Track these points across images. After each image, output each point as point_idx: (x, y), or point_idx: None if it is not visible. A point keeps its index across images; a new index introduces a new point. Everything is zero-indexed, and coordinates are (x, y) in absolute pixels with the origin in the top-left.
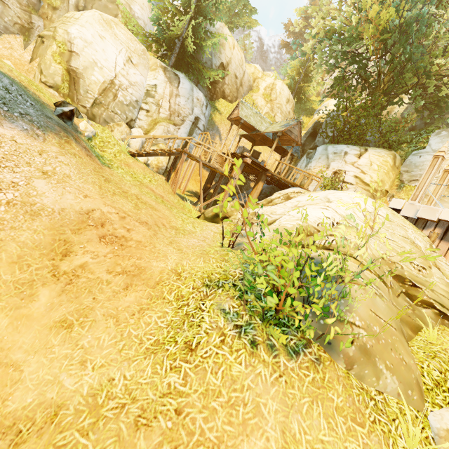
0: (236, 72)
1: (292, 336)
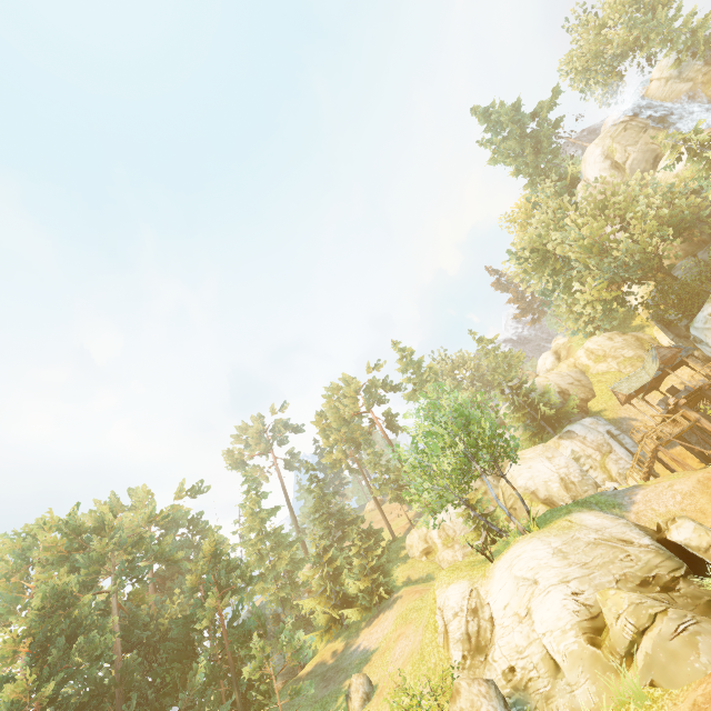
0: (567, 383)
1: None
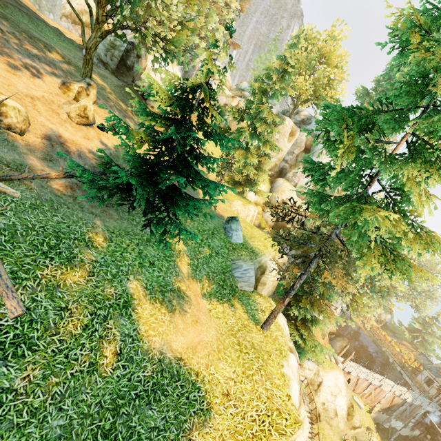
0: None
1: None
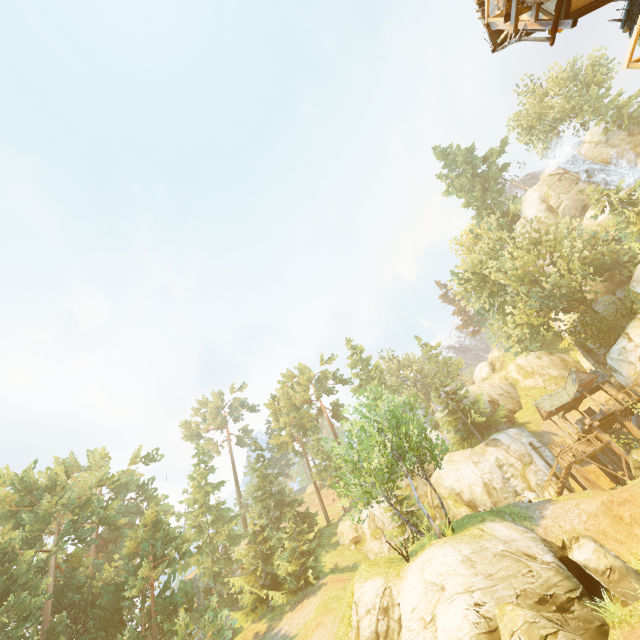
0: (497, 393)
1: None
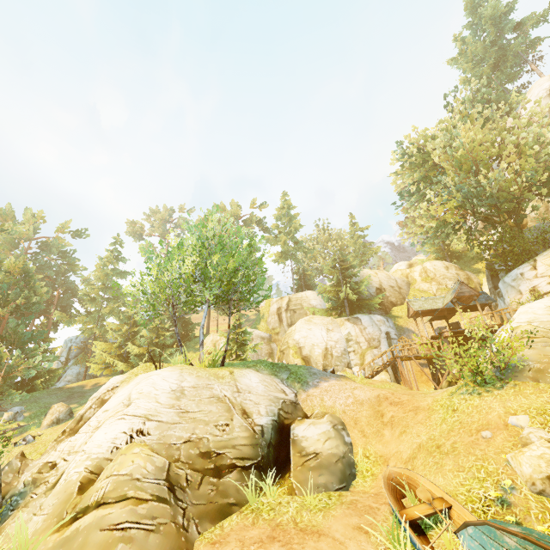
0: (389, 285)
1: (497, 384)
